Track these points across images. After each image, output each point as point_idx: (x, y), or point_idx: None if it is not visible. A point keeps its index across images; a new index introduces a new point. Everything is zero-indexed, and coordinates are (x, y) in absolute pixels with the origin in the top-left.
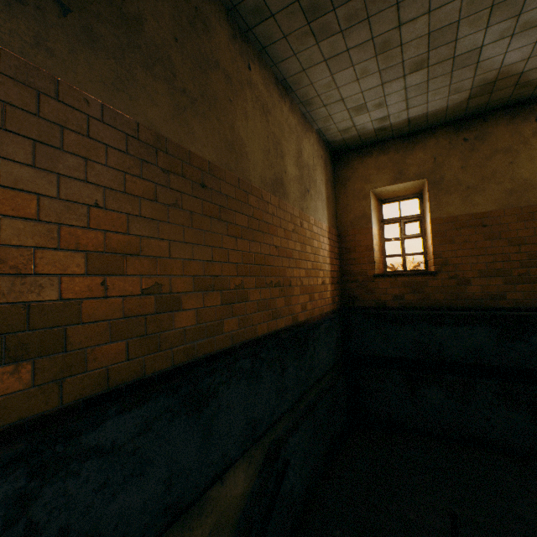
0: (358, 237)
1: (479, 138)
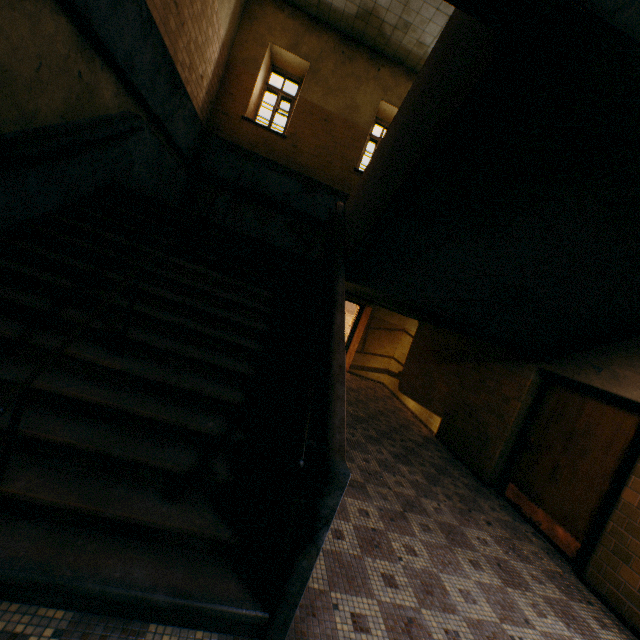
0: (244, 77)
1: (350, 58)
